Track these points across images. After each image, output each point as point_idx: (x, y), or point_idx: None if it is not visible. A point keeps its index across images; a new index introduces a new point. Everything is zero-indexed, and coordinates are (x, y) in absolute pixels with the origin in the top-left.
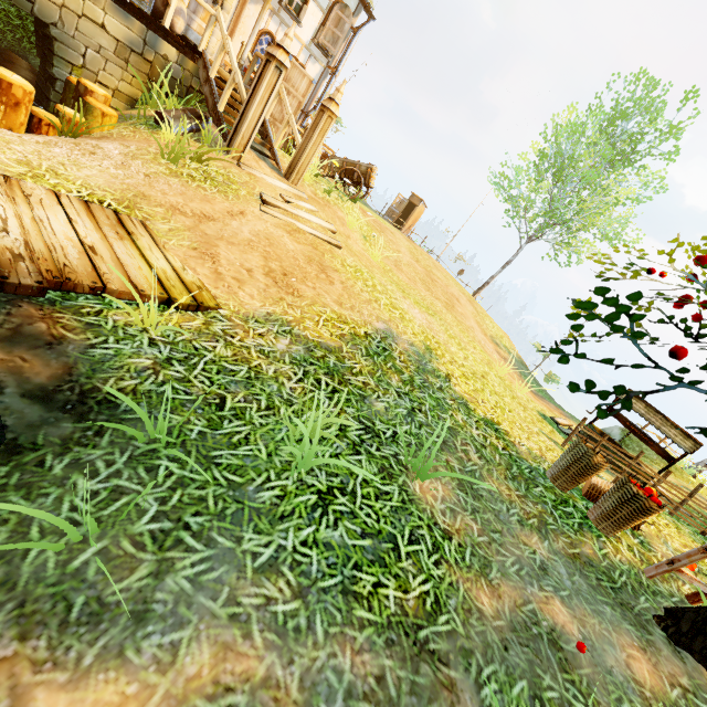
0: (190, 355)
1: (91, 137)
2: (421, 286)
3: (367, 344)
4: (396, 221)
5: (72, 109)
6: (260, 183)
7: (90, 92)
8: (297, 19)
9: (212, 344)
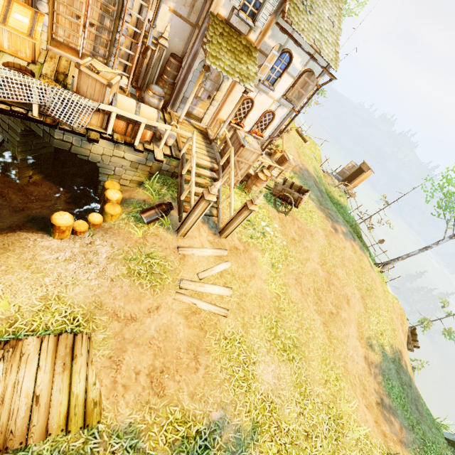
0: None
1: (104, 228)
2: (311, 300)
3: (191, 446)
4: (345, 178)
5: (97, 213)
6: (185, 267)
7: (109, 199)
8: (271, 89)
9: None
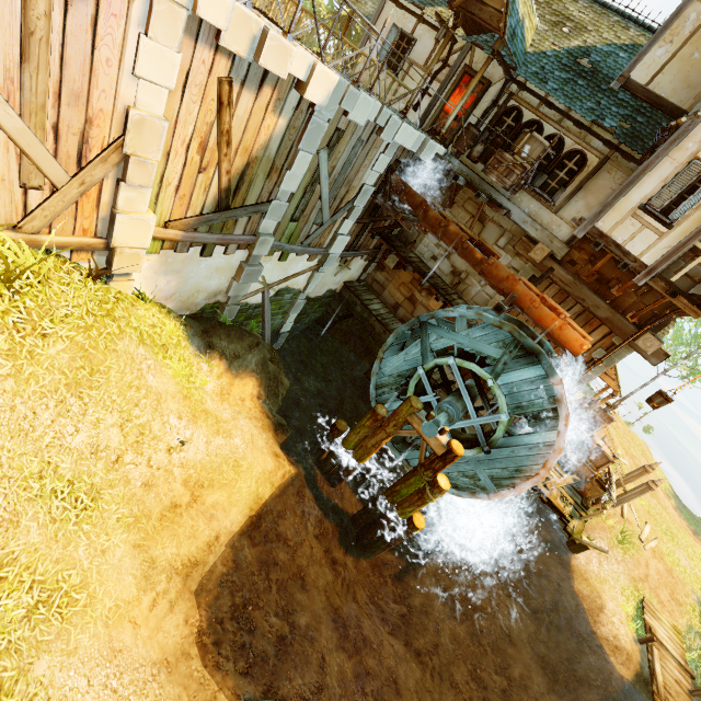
0: (694, 661)
1: None
2: None
3: None
4: None
5: None
6: (634, 527)
7: None
8: None
9: (692, 652)
